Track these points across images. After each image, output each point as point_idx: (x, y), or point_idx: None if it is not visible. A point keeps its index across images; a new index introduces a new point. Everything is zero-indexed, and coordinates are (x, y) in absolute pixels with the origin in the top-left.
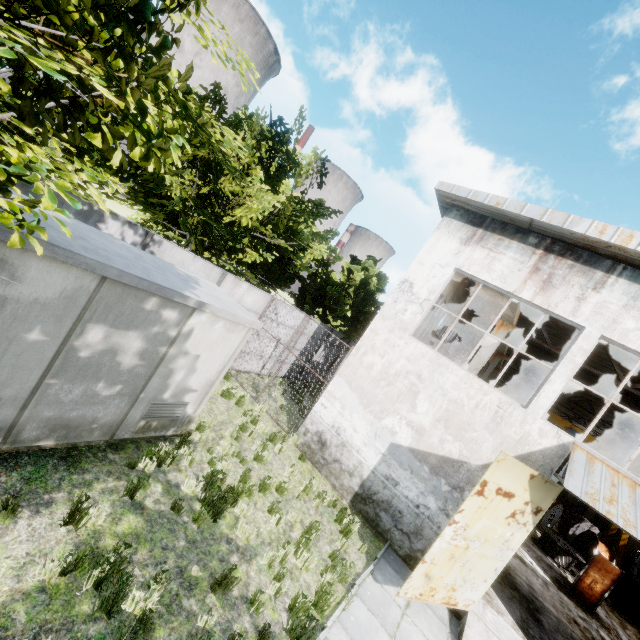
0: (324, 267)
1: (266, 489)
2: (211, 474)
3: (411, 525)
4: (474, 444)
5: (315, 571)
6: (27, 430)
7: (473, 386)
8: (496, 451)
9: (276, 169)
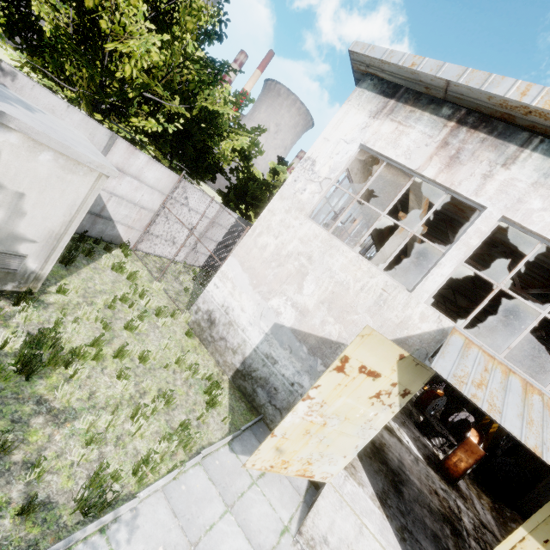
0: (245, 160)
1: (123, 356)
2: (38, 331)
3: (284, 401)
4: (354, 326)
5: (154, 439)
6: None
7: (361, 268)
8: None
9: (176, 20)
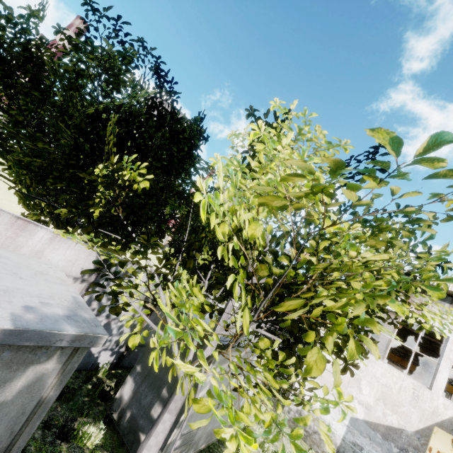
0: None
1: None
2: None
3: None
4: (405, 416)
5: None
6: (201, 440)
7: (394, 375)
8: (421, 420)
9: None
